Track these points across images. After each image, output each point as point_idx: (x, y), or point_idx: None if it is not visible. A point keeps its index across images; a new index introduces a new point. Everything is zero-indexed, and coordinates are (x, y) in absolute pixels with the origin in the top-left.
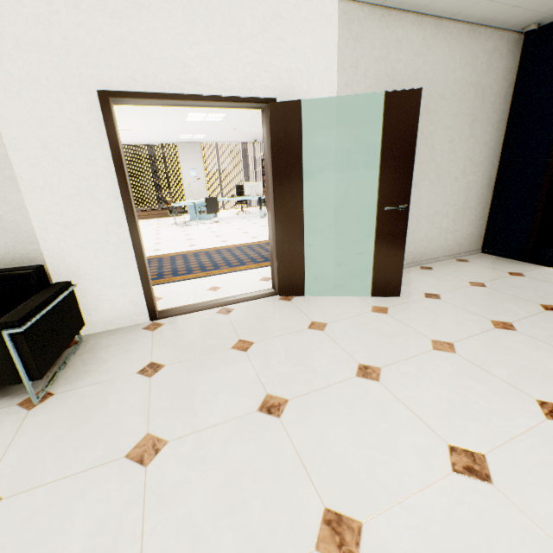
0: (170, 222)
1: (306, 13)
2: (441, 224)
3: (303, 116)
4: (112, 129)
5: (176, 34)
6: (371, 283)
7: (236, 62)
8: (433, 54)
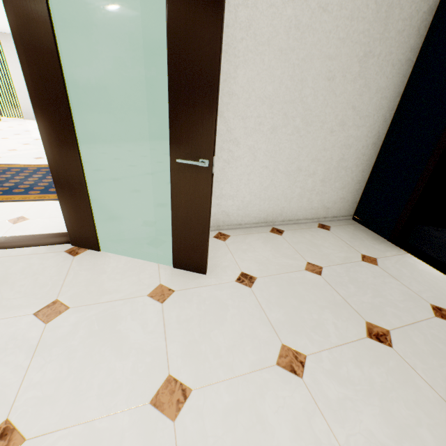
0: None
1: None
2: (306, 183)
3: None
4: None
5: None
6: (172, 253)
7: None
8: None
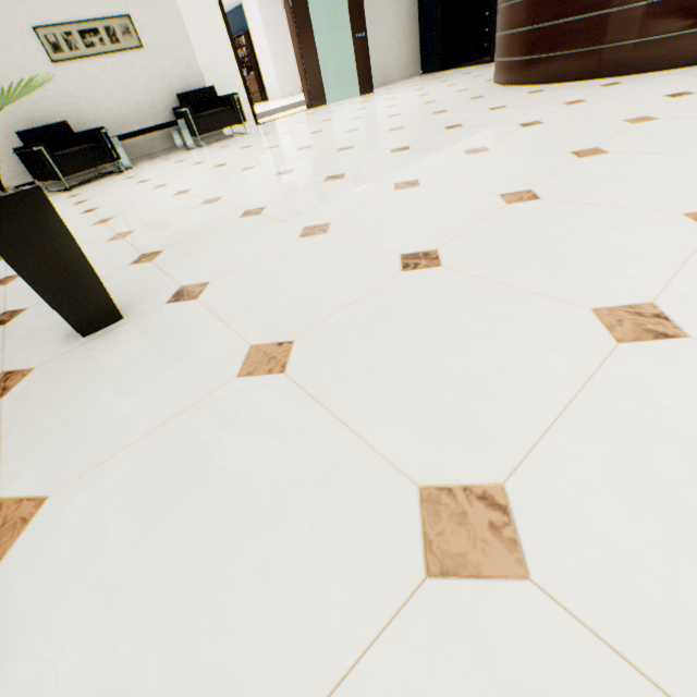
0: None
1: None
2: (392, 54)
3: None
4: (222, 4)
5: None
6: (359, 88)
7: None
8: None
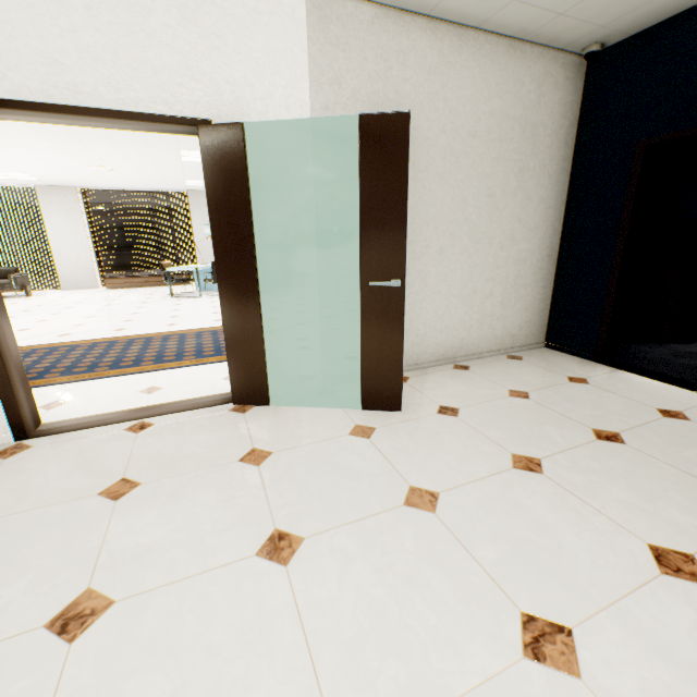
0: (169, 292)
1: (254, 2)
2: (484, 307)
3: (260, 148)
4: None
5: (36, 15)
6: (361, 391)
7: (143, 63)
8: (456, 74)
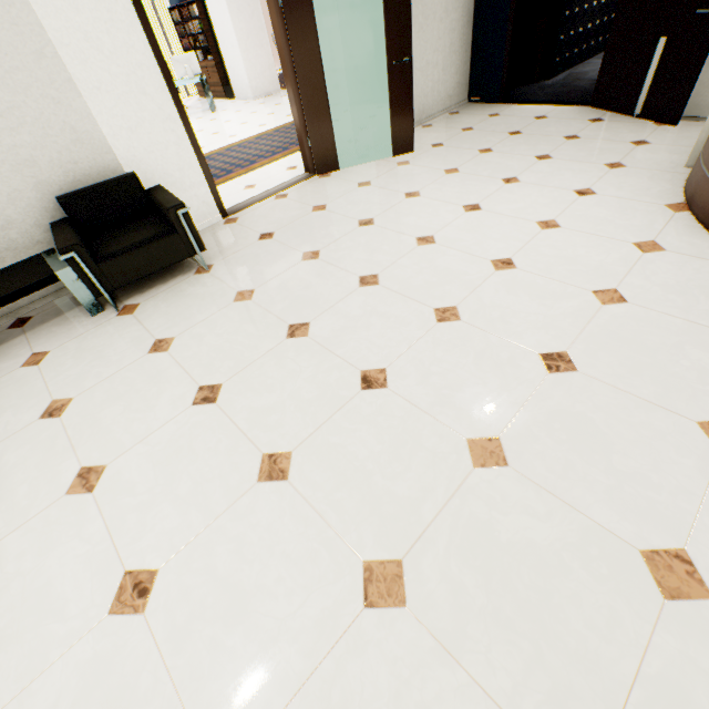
0: None
1: None
2: (434, 76)
3: None
4: (140, 5)
5: None
6: (392, 144)
7: None
8: None
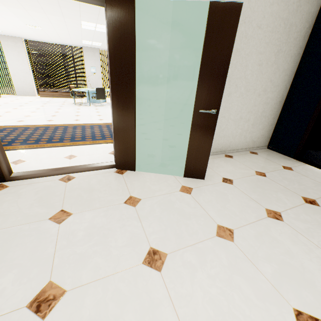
0: (73, 102)
1: None
2: (244, 126)
3: (141, 19)
4: None
5: None
6: (184, 167)
7: None
8: None
